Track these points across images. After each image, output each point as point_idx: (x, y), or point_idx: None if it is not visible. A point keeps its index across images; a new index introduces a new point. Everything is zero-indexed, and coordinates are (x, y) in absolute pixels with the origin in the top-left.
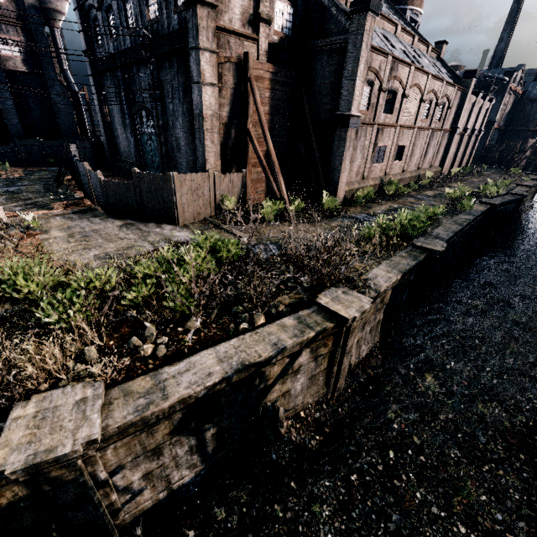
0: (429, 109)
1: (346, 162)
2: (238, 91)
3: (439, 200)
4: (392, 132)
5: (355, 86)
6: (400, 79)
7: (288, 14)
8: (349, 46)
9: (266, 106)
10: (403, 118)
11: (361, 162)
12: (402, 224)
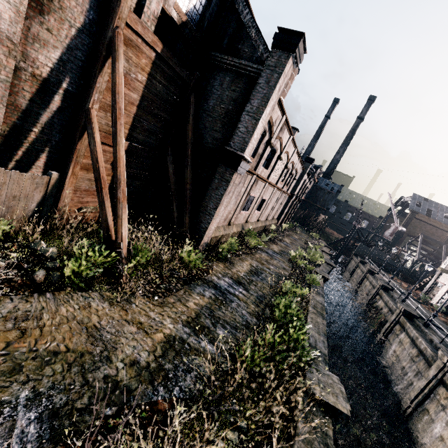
0: (286, 175)
1: (222, 207)
2: (88, 41)
3: (285, 260)
4: (262, 186)
5: (256, 127)
6: (282, 141)
7: (198, 1)
8: (261, 79)
9: (134, 91)
10: (272, 176)
11: (232, 207)
12: (279, 320)
